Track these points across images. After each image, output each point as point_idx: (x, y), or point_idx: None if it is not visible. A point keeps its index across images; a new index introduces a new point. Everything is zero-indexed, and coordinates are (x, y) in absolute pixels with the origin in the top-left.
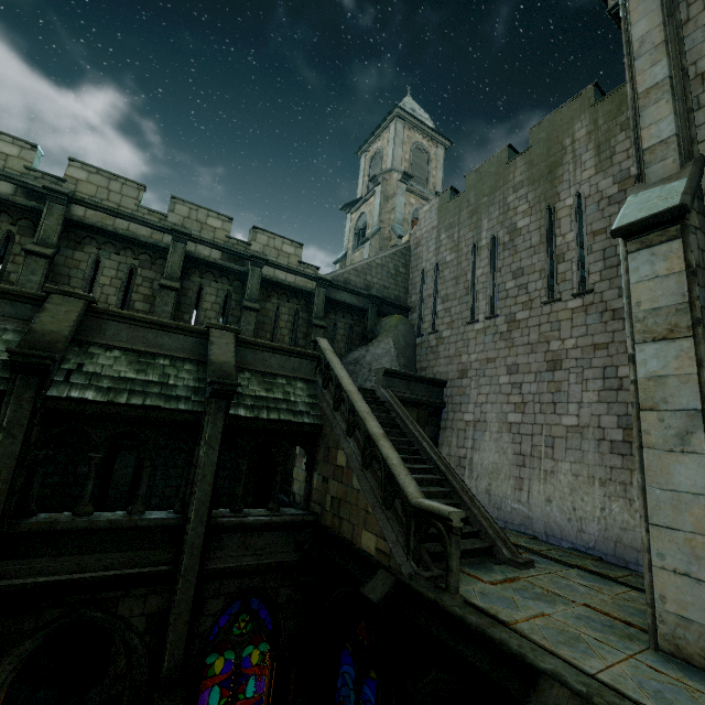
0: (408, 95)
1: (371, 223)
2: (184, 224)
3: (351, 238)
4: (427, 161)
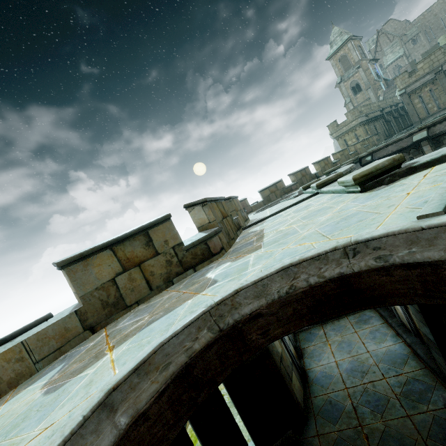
0: (334, 26)
1: (362, 82)
2: (389, 104)
3: (350, 92)
4: (361, 49)
